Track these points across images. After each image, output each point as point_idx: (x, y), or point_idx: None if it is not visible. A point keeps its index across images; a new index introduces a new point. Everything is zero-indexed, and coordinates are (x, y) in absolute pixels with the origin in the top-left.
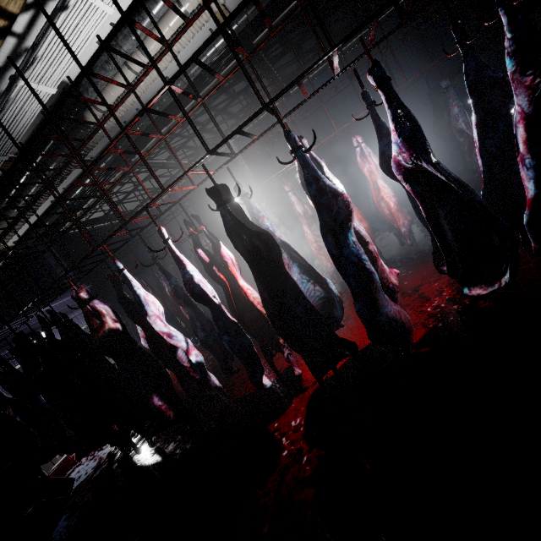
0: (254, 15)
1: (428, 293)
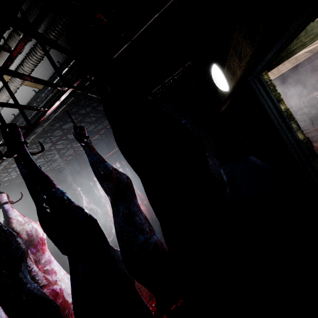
0: (59, 83)
1: None
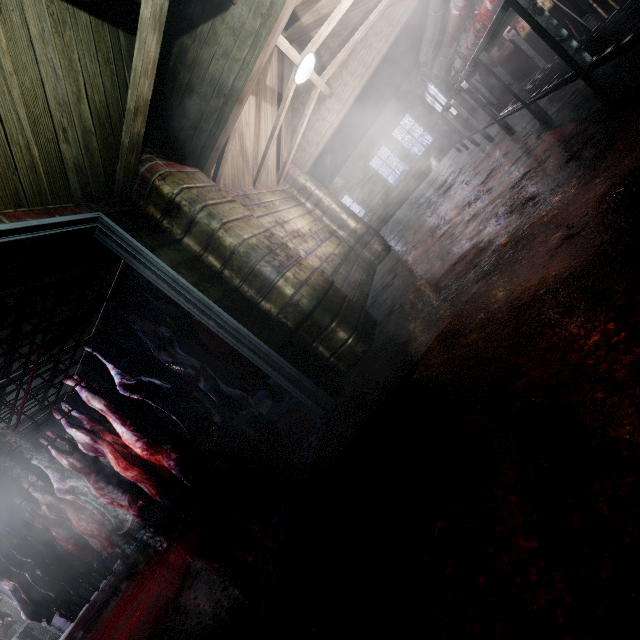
0: None
1: (120, 638)
